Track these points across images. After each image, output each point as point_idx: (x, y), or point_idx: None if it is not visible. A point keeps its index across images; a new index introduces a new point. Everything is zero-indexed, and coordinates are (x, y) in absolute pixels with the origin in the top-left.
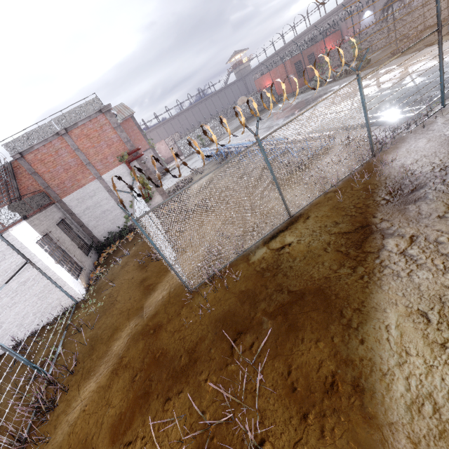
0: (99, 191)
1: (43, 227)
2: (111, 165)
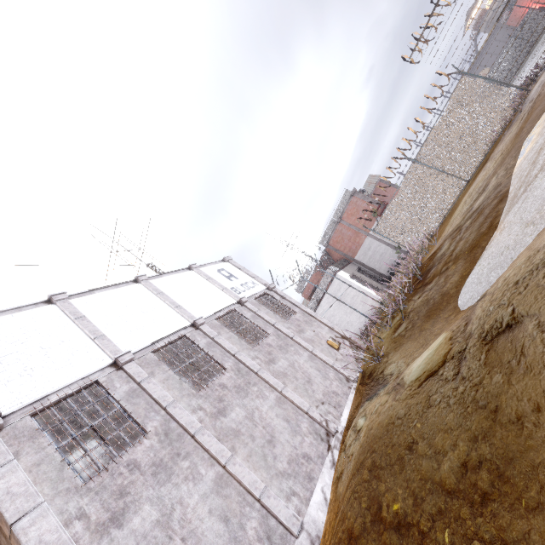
0: (372, 243)
1: (350, 272)
2: (371, 223)
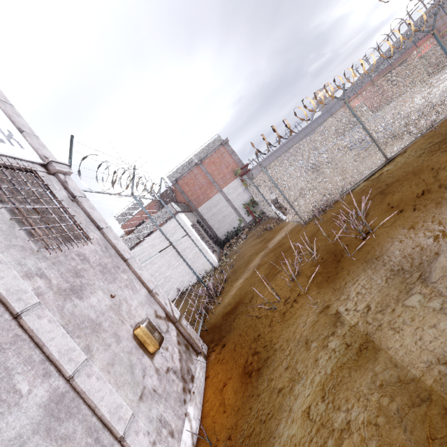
0: (220, 201)
1: (191, 220)
2: (228, 181)
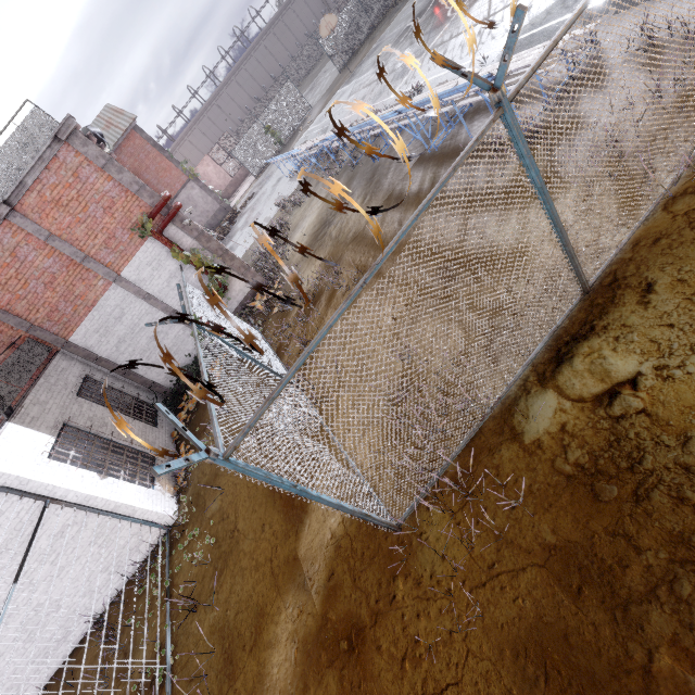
0: (128, 305)
1: (51, 416)
2: (128, 249)
